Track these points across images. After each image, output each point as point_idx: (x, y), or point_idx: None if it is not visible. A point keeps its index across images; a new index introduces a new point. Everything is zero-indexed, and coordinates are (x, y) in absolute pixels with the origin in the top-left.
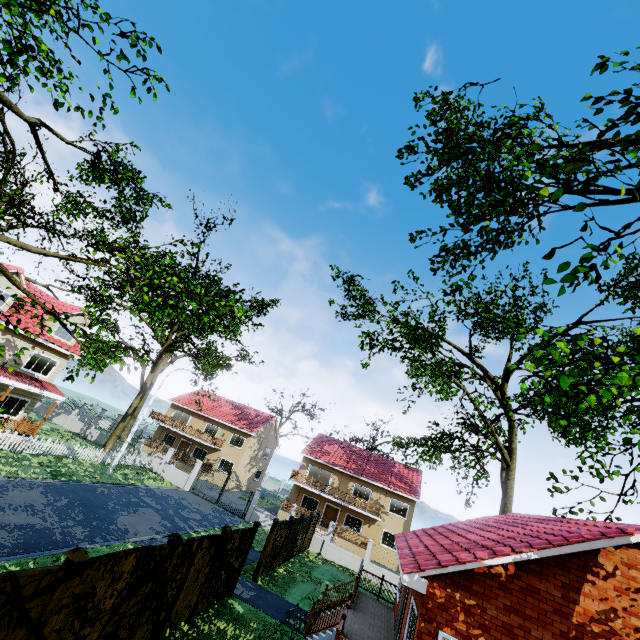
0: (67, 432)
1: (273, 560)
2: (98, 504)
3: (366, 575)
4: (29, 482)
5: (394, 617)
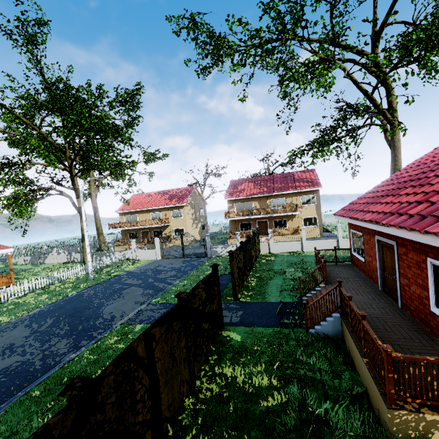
0: (57, 265)
1: (242, 277)
2: (84, 307)
3: (308, 250)
4: (14, 322)
5: (362, 272)
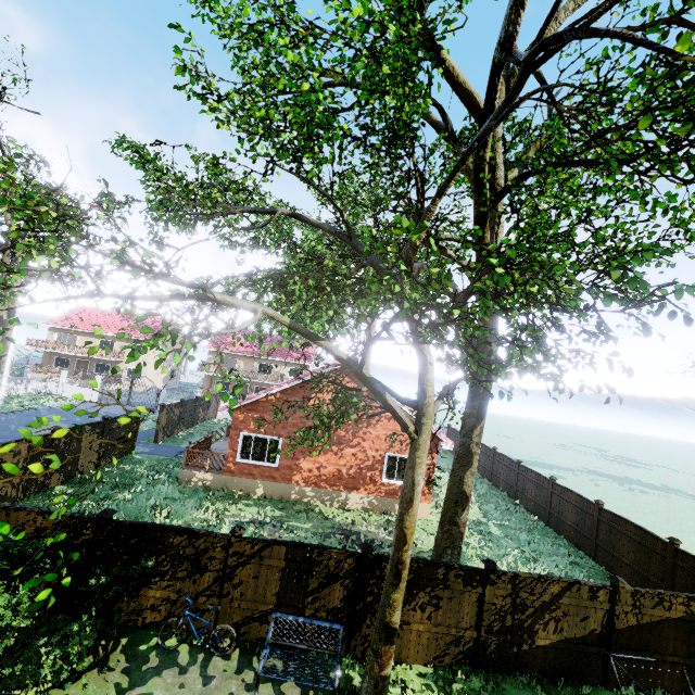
0: None
1: (173, 429)
2: None
3: None
4: None
5: None
